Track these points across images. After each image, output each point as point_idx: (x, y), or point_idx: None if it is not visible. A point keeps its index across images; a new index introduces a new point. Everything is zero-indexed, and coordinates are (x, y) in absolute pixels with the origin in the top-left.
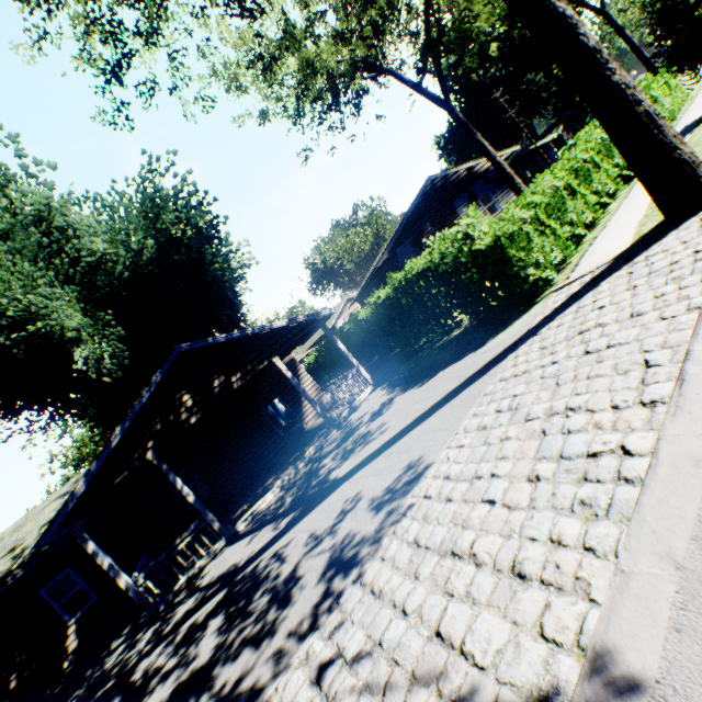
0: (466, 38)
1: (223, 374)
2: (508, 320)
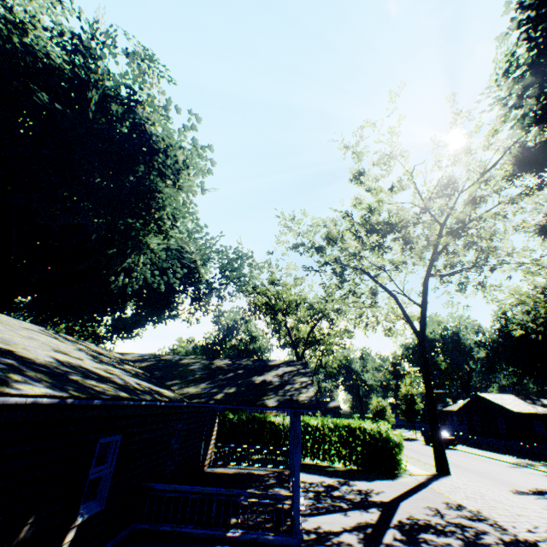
0: (328, 353)
1: None
2: (393, 475)
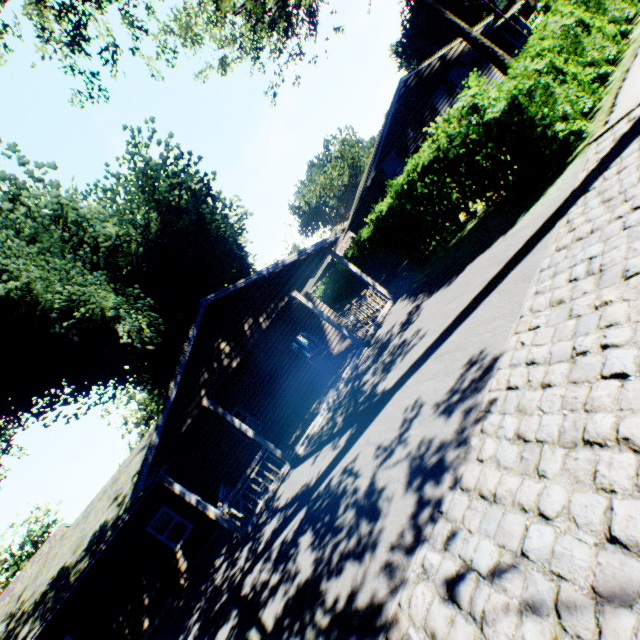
0: None
1: (250, 317)
2: (536, 192)
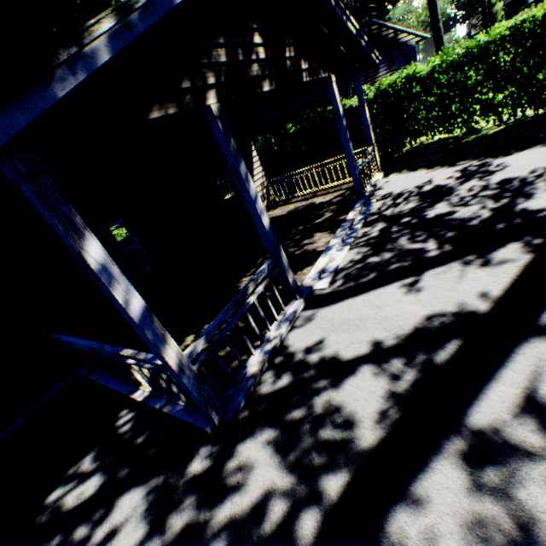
0: None
1: (293, 46)
2: None
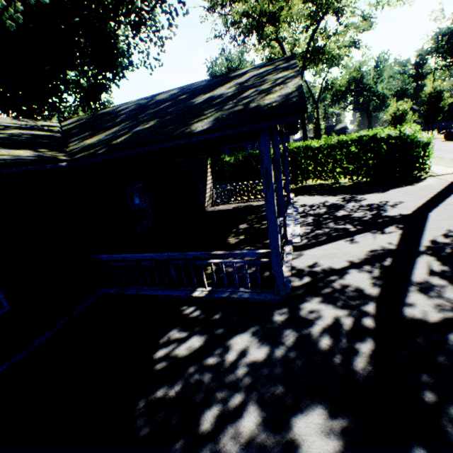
0: (334, 63)
1: None
2: (412, 181)
